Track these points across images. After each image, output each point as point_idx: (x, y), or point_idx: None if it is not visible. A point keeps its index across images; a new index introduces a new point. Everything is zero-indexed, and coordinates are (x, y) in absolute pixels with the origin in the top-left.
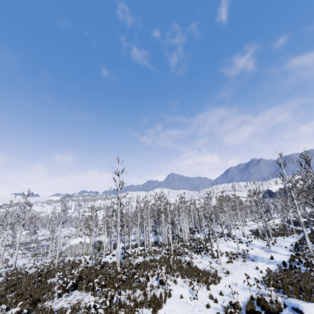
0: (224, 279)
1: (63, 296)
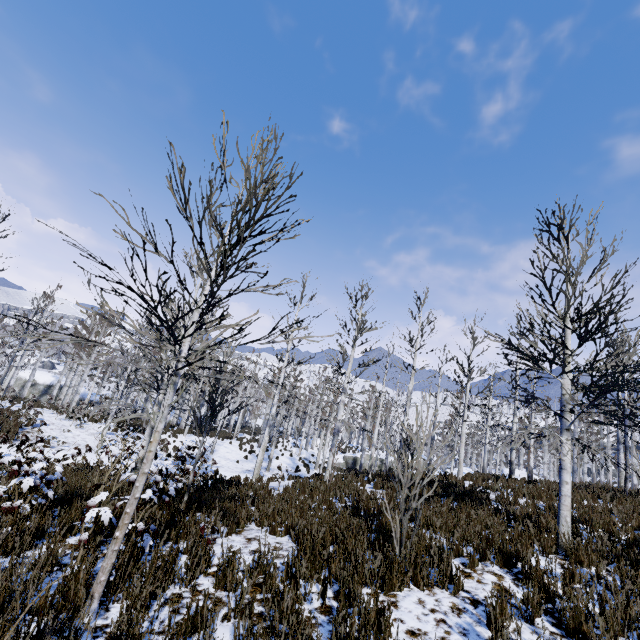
0: (7, 445)
1: None
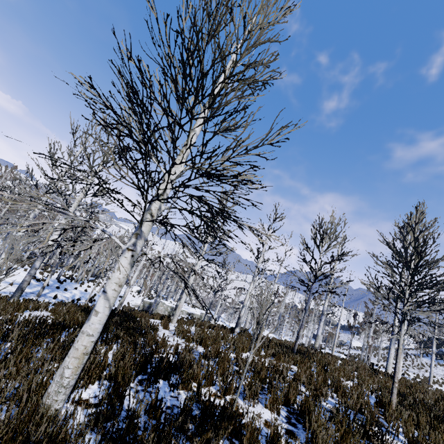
0: None
1: None
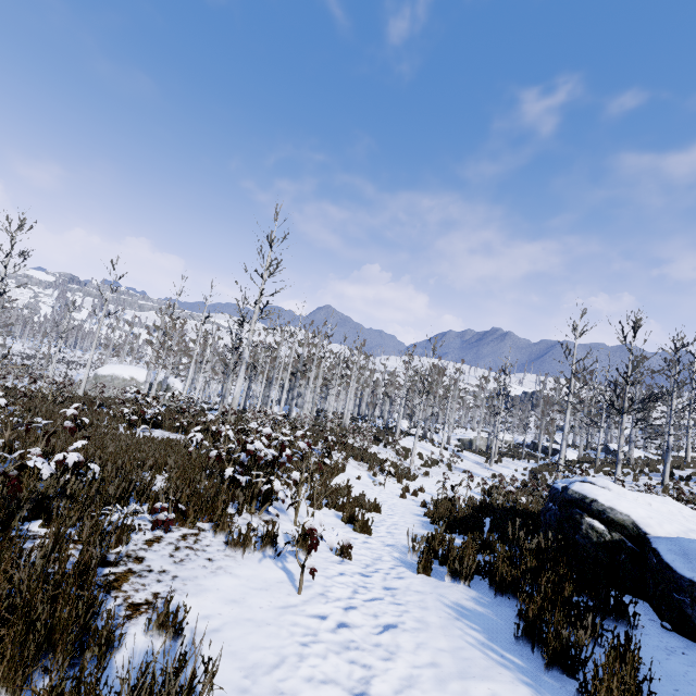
0: (422, 480)
1: (134, 429)
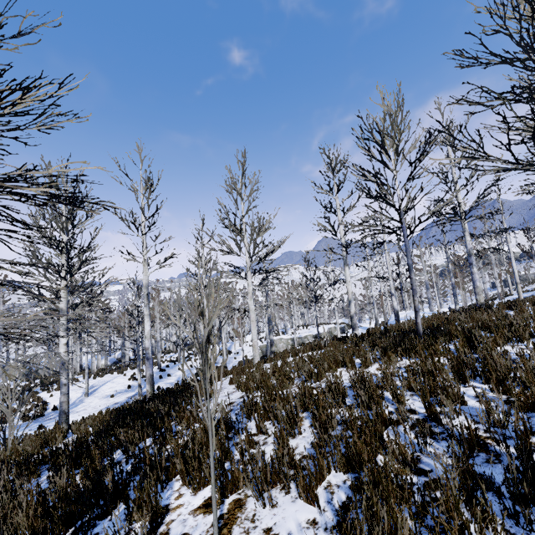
0: None
1: None
